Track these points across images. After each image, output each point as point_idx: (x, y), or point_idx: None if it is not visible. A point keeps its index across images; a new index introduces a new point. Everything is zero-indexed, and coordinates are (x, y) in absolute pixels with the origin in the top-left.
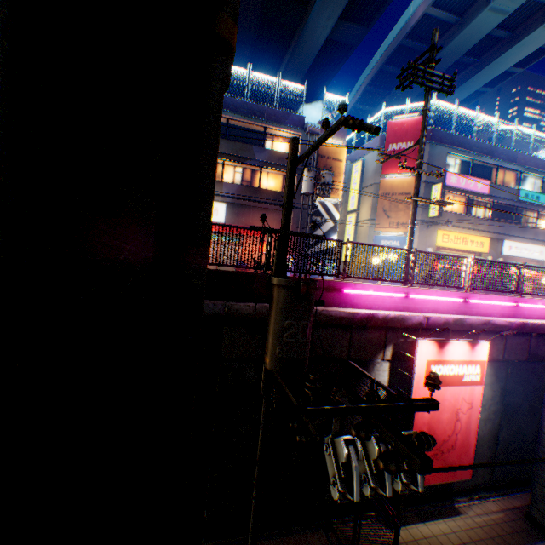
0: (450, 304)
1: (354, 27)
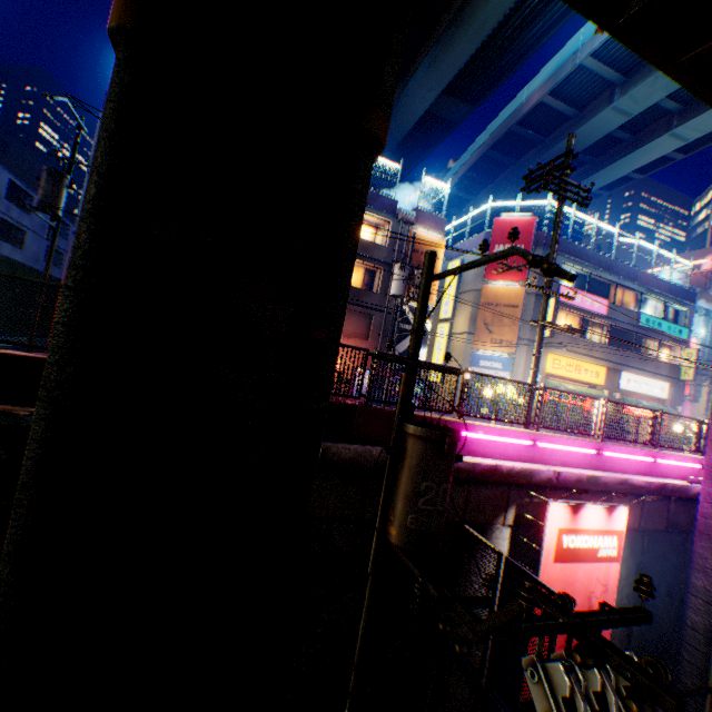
0: (581, 455)
1: (459, 104)
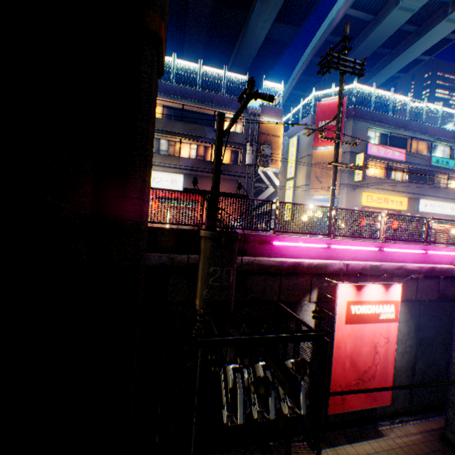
0: (368, 252)
1: (288, 28)
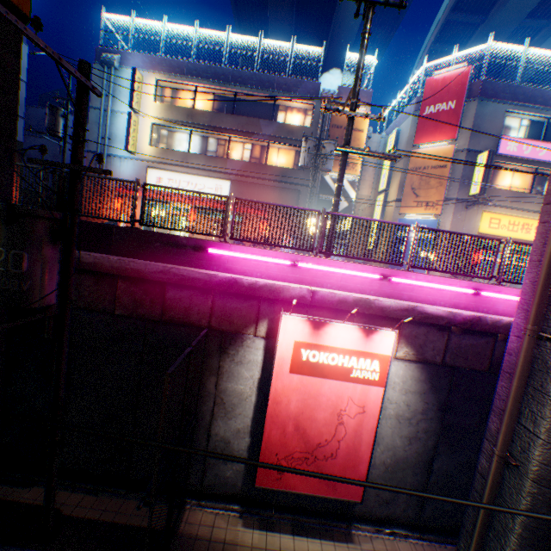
0: (368, 282)
1: None
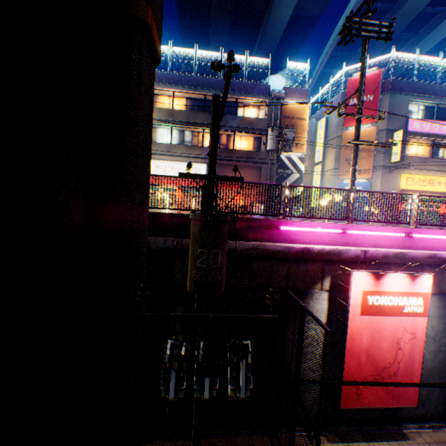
0: (393, 239)
1: (316, 1)
